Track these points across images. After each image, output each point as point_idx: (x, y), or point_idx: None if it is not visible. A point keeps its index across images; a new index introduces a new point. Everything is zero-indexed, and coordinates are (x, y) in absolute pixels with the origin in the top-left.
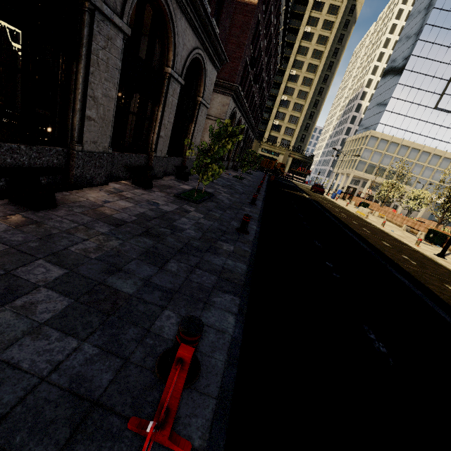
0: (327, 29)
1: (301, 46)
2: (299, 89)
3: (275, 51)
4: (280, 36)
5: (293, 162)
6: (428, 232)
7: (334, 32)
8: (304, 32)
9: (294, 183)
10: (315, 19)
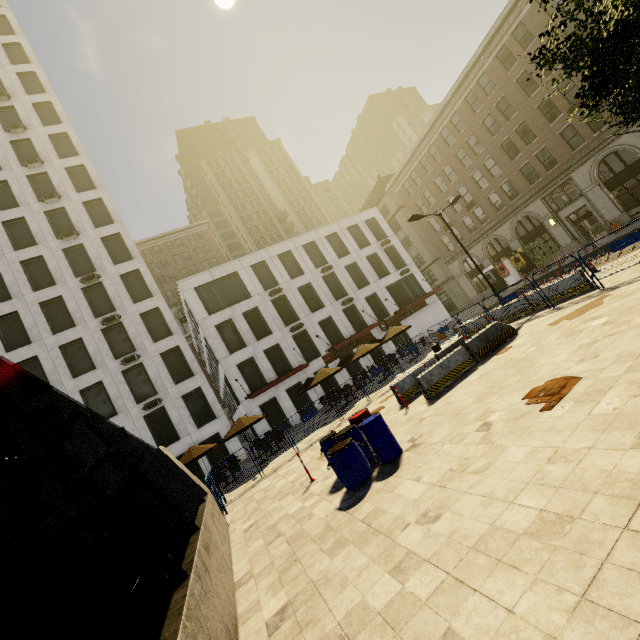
0: None
1: None
2: None
3: None
4: None
5: None
6: None
7: None
8: None
9: None
10: None
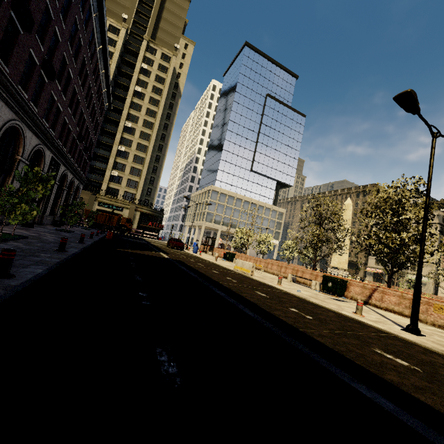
0: (157, 94)
1: (133, 102)
2: (137, 142)
3: (96, 74)
4: (101, 59)
5: (142, 217)
6: (324, 280)
7: (164, 97)
8: (135, 91)
9: (146, 240)
10: (144, 82)
